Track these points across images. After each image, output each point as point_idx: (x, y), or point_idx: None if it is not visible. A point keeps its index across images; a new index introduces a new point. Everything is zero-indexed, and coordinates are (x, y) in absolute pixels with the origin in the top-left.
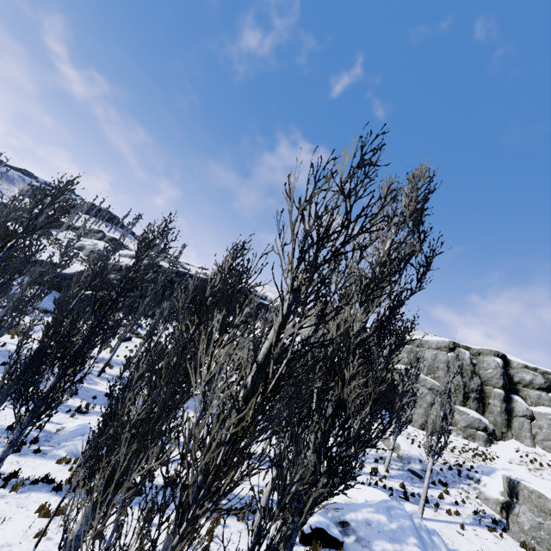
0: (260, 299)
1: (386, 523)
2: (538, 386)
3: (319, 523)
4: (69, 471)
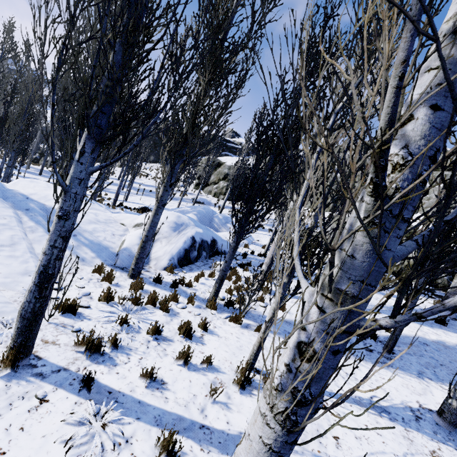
0: (232, 144)
1: (188, 210)
2: (449, 167)
3: (147, 206)
4: None
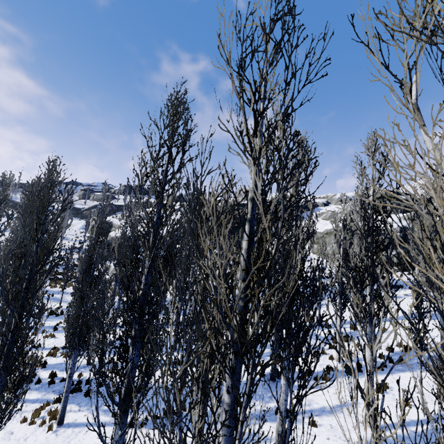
0: (293, 203)
1: None
2: None
3: None
4: (329, 359)
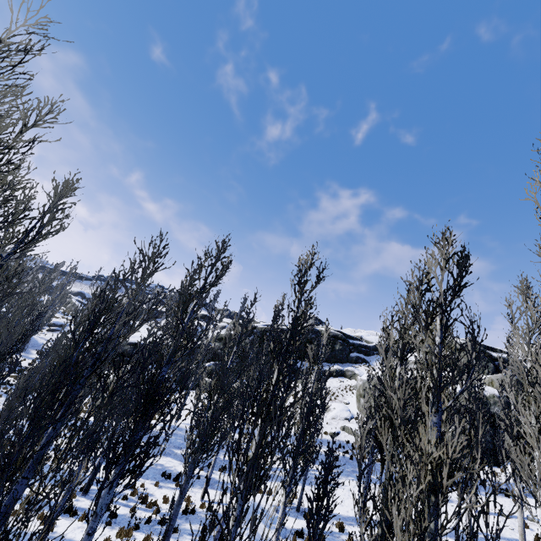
0: (356, 340)
1: None
2: None
3: None
4: None
